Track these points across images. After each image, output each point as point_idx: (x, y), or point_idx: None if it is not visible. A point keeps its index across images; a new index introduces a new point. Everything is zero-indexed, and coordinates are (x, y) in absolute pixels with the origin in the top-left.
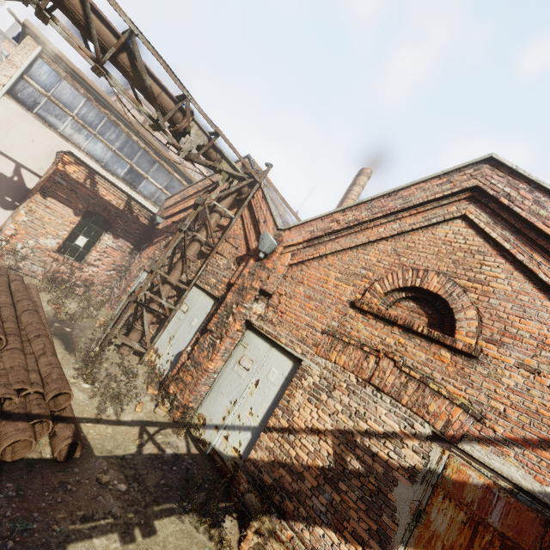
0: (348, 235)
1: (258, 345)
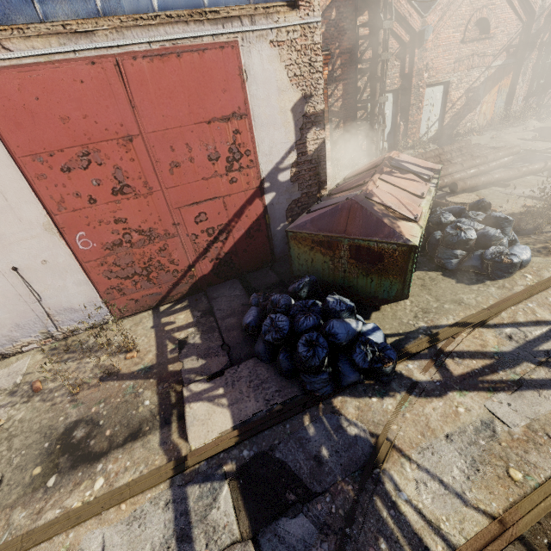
0: (454, 2)
1: (427, 92)
